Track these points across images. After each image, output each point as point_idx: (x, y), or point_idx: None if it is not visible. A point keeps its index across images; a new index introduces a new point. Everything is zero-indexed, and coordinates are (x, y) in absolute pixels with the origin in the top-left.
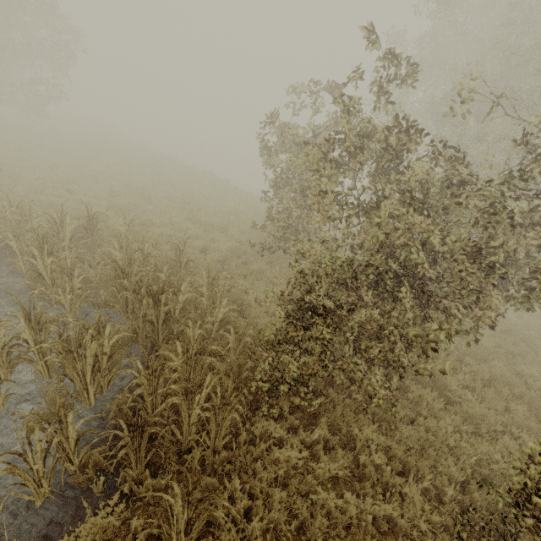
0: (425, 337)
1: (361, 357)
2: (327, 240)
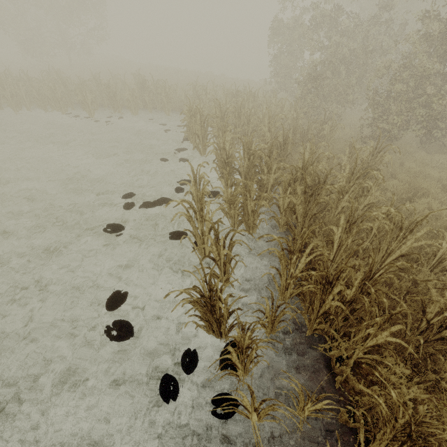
0: (349, 83)
1: (328, 103)
2: (313, 62)
